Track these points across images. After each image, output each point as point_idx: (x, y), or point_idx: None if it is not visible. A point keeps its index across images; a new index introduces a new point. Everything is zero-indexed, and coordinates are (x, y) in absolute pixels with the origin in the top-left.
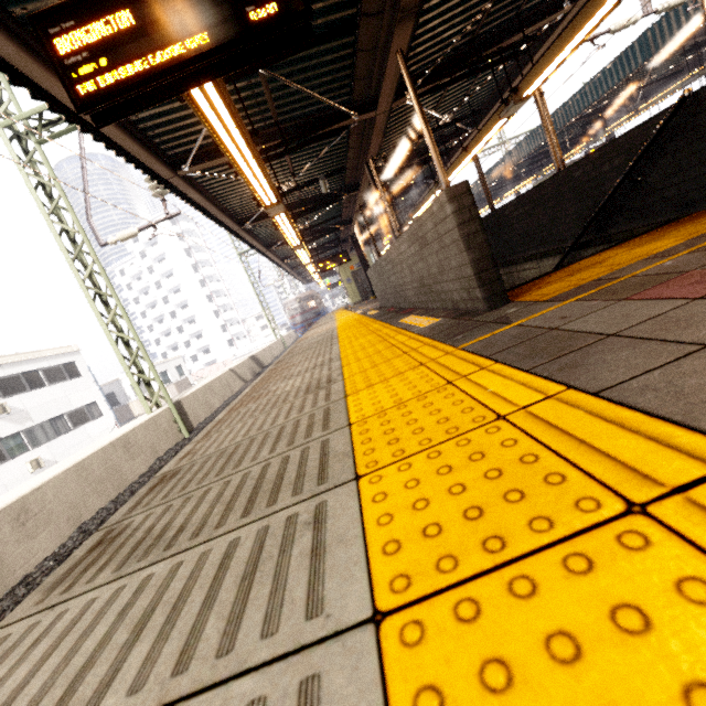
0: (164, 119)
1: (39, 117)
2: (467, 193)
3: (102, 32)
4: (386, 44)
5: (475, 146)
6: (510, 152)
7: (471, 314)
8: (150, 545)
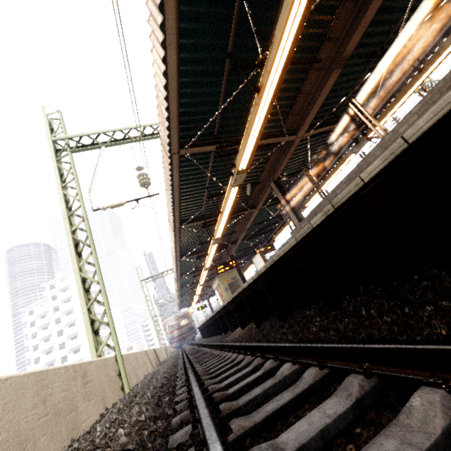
0: (191, 110)
1: (79, 139)
2: None
3: None
4: (314, 93)
5: (333, 174)
6: None
7: None
8: None
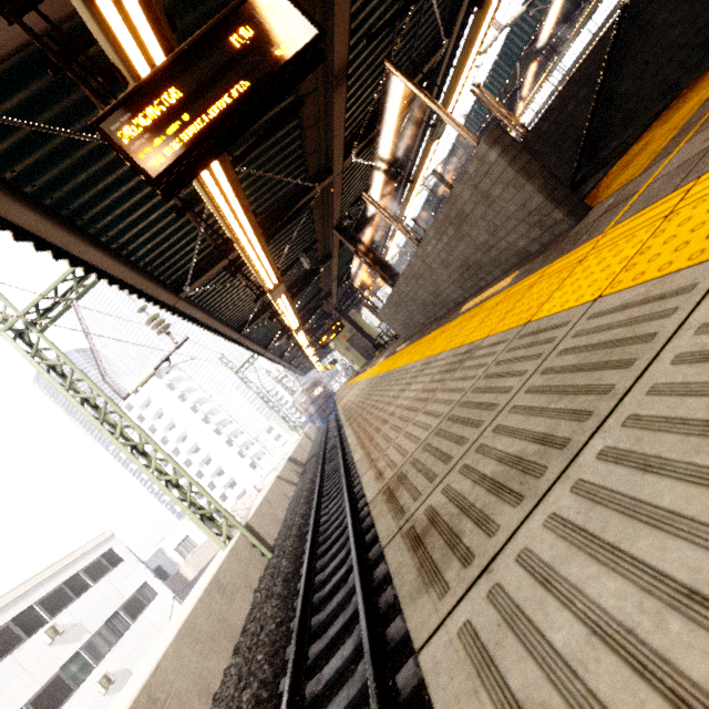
0: (159, 250)
1: (36, 309)
2: (503, 134)
3: (156, 113)
4: (325, 115)
5: (419, 175)
6: (434, 185)
7: (556, 241)
8: (521, 470)
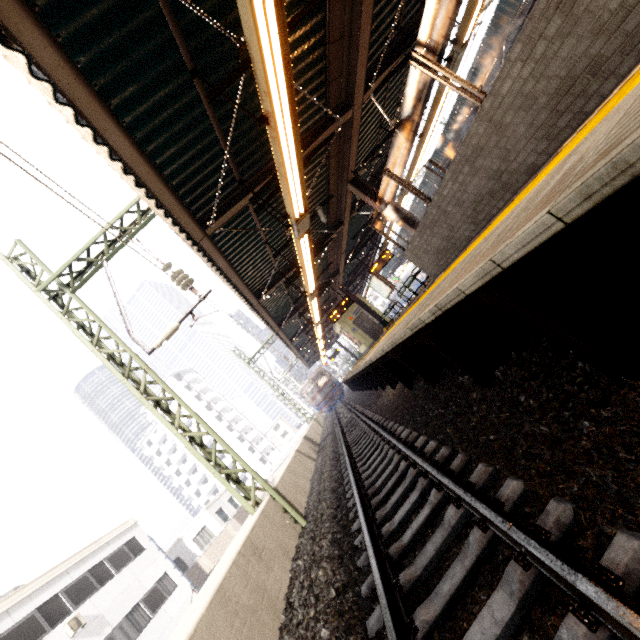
0: (186, 173)
1: (69, 270)
2: None
3: None
4: (349, 29)
5: (430, 124)
6: (425, 175)
7: None
8: None
